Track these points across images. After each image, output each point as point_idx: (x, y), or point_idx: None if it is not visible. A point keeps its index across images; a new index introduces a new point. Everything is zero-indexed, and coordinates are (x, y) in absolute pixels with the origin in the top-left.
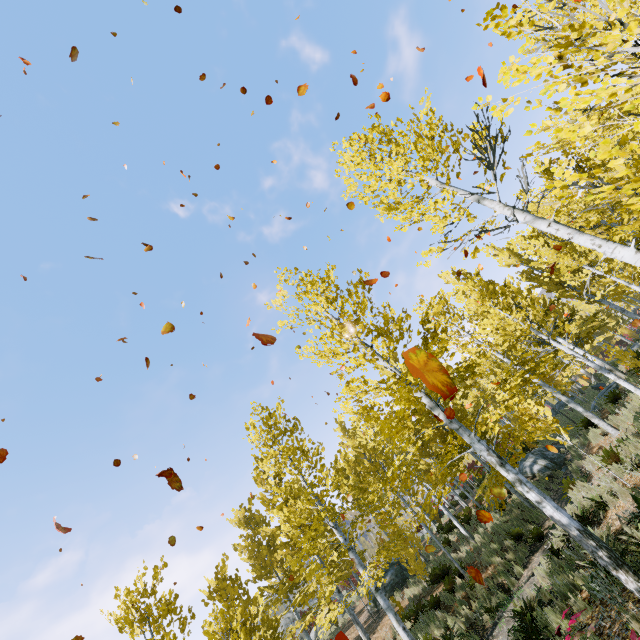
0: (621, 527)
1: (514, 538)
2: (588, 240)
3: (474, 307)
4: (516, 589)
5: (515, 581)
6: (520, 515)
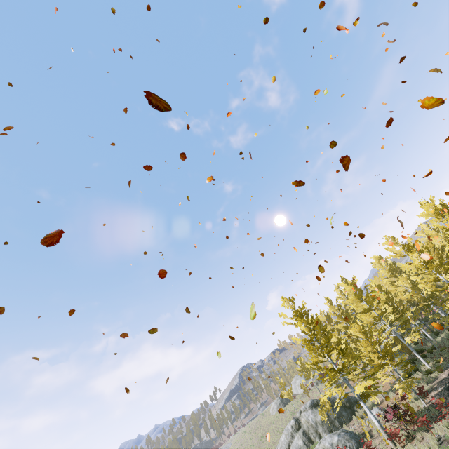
0: None
1: None
2: None
3: None
4: None
5: None
6: None
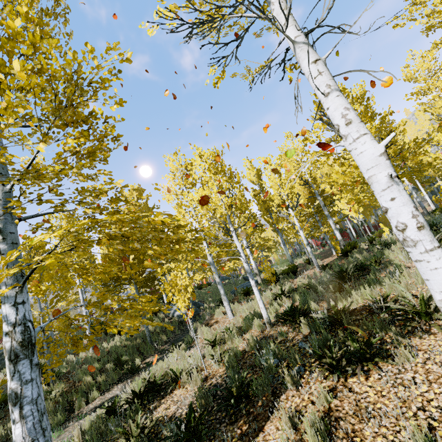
0: (170, 417)
1: (118, 363)
2: (343, 107)
3: (200, 173)
4: (77, 414)
5: (84, 405)
6: (139, 344)
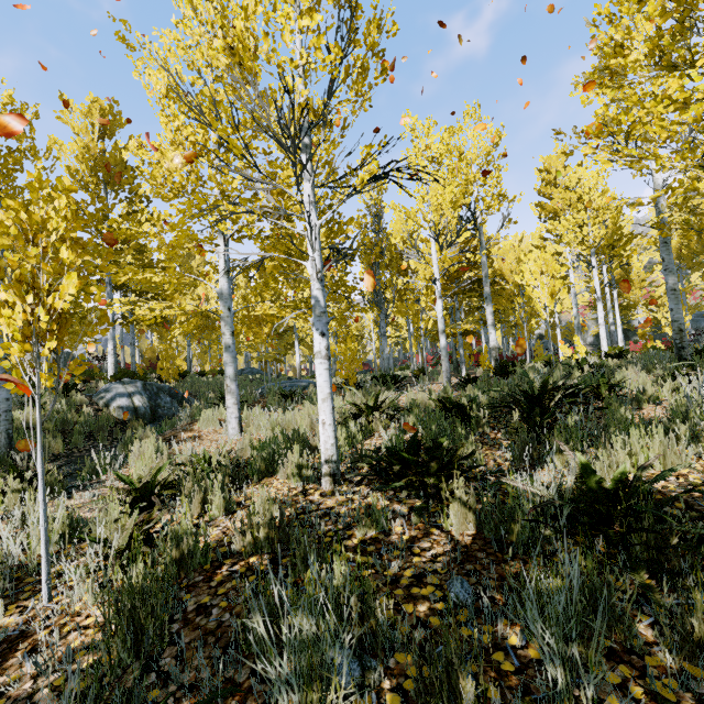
0: None
1: None
2: None
3: None
4: None
5: None
6: None
